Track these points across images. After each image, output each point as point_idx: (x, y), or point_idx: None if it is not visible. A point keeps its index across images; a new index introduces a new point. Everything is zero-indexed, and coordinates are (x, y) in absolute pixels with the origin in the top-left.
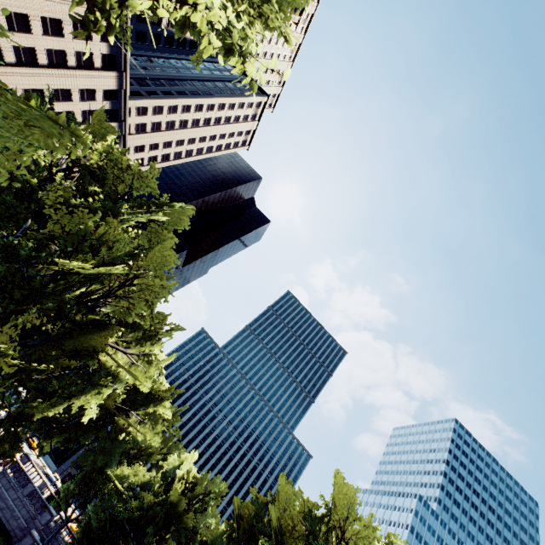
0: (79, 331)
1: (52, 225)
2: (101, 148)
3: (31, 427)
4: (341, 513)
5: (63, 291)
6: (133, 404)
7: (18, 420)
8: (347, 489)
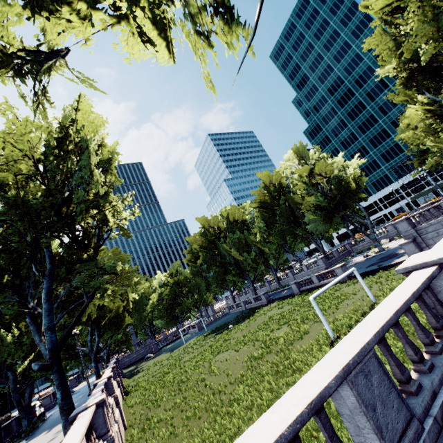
0: None
1: None
2: None
3: None
4: (206, 224)
5: None
6: None
7: None
8: (202, 219)
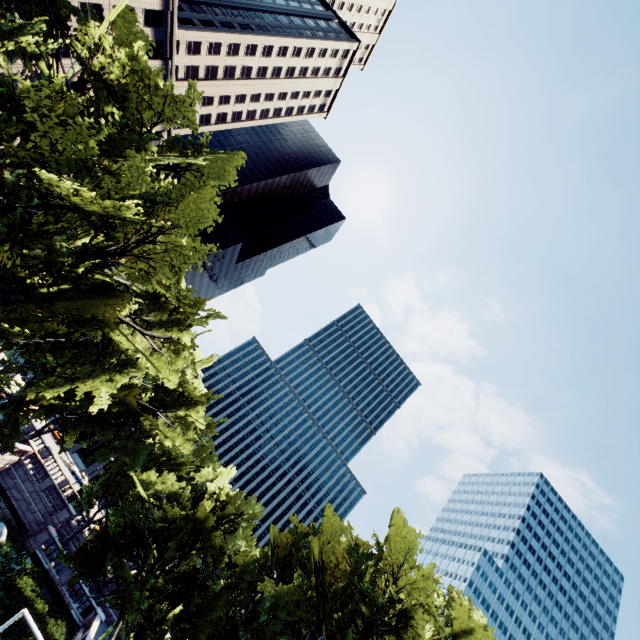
0: (80, 294)
1: (40, 138)
2: (123, 57)
3: (37, 414)
4: (397, 557)
5: (56, 235)
6: (161, 406)
7: (23, 404)
8: (406, 531)
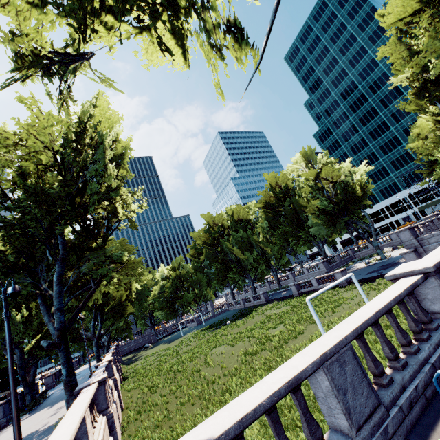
0: None
1: None
2: None
3: None
4: (211, 221)
5: None
6: None
7: None
8: (207, 215)
